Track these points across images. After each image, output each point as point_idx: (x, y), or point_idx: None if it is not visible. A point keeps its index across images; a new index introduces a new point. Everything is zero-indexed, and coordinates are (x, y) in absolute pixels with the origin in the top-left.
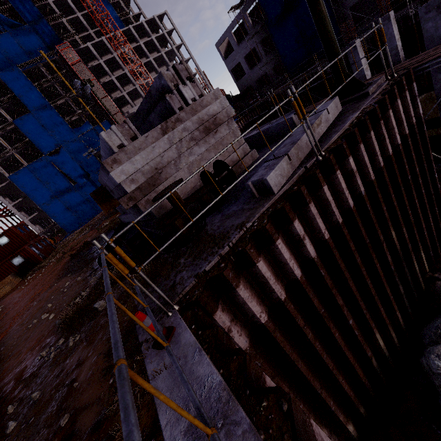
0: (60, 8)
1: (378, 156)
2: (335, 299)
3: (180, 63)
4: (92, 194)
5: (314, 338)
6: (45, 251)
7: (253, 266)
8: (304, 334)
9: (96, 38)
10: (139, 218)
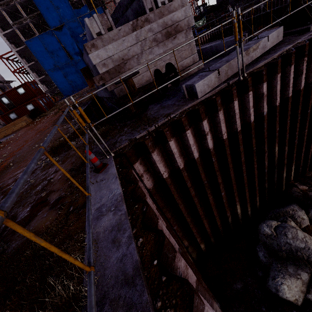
0: None
1: (290, 87)
2: (217, 178)
3: None
4: (82, 70)
5: (195, 196)
6: (48, 105)
7: (167, 143)
8: (189, 191)
9: None
10: (96, 91)
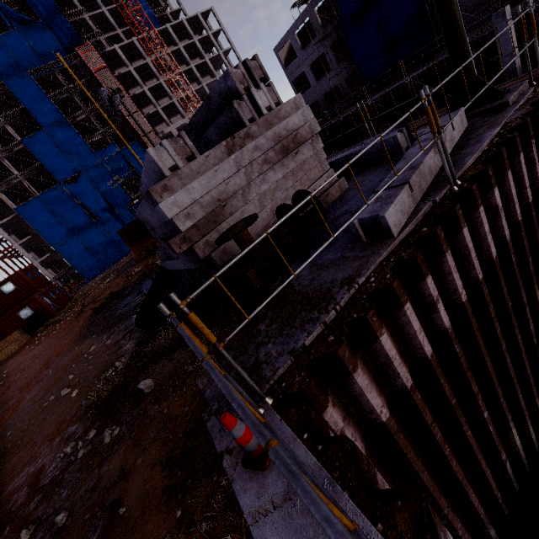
0: (81, 1)
1: (527, 188)
2: (470, 384)
3: (253, 59)
4: (120, 232)
5: (443, 439)
6: (60, 302)
7: (374, 340)
8: (431, 434)
9: (125, 39)
10: (223, 269)
